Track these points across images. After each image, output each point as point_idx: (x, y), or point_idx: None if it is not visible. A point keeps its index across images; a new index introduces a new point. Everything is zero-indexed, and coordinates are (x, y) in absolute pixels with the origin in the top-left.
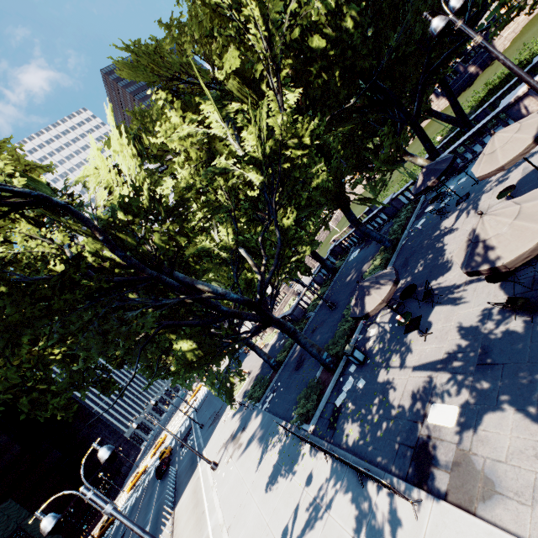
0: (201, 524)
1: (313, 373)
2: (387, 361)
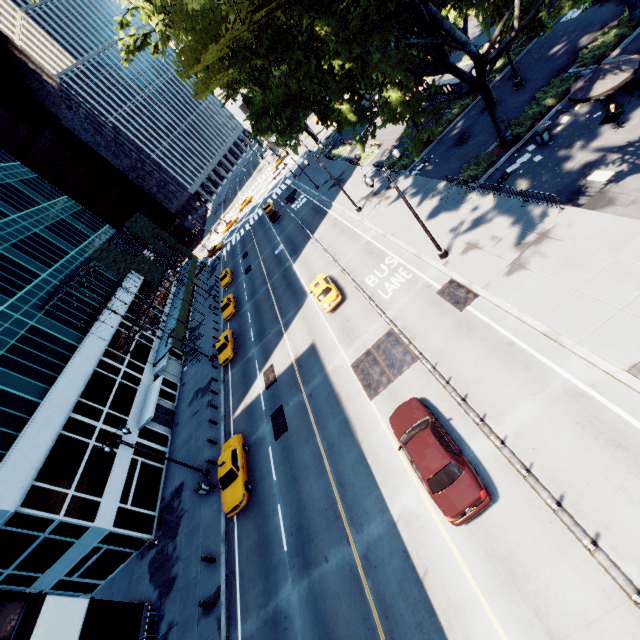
0: (356, 238)
1: (482, 150)
2: (570, 145)
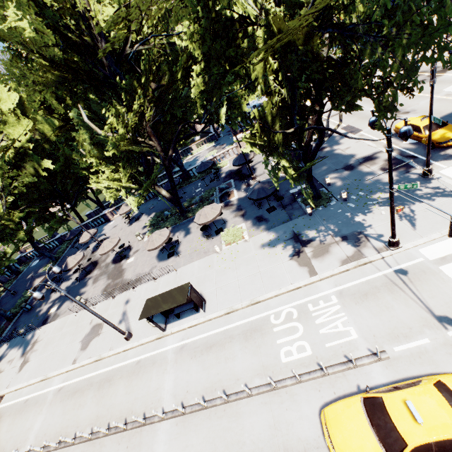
0: None
1: None
2: (41, 305)
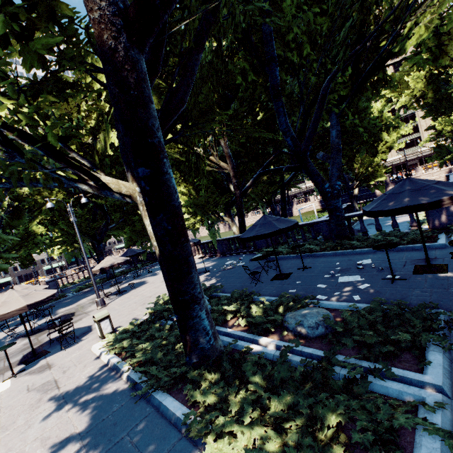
0: None
1: None
2: None
